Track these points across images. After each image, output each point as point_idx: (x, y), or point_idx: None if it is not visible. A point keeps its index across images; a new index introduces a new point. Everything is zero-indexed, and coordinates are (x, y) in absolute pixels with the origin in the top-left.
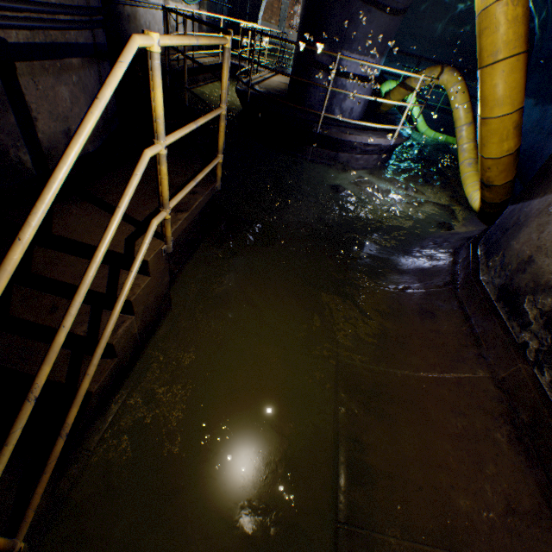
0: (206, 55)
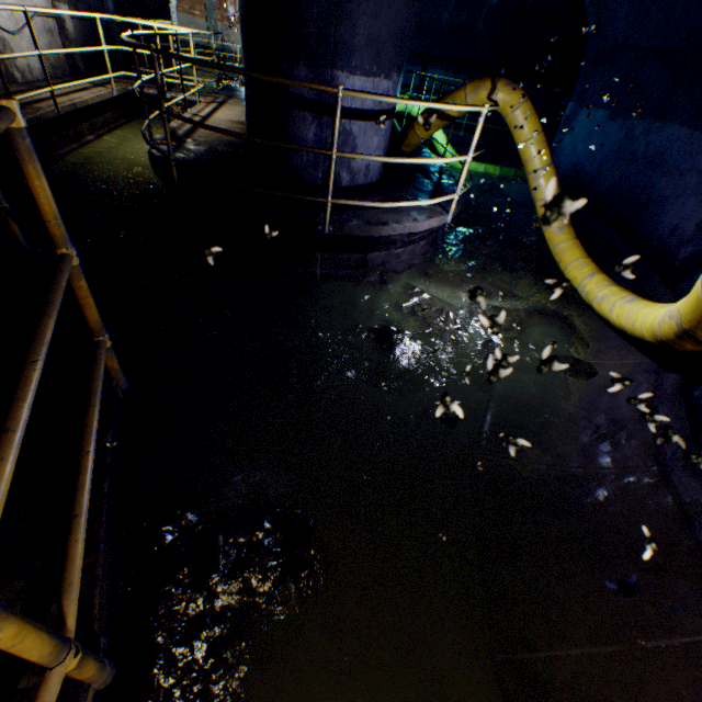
0: (87, 84)
